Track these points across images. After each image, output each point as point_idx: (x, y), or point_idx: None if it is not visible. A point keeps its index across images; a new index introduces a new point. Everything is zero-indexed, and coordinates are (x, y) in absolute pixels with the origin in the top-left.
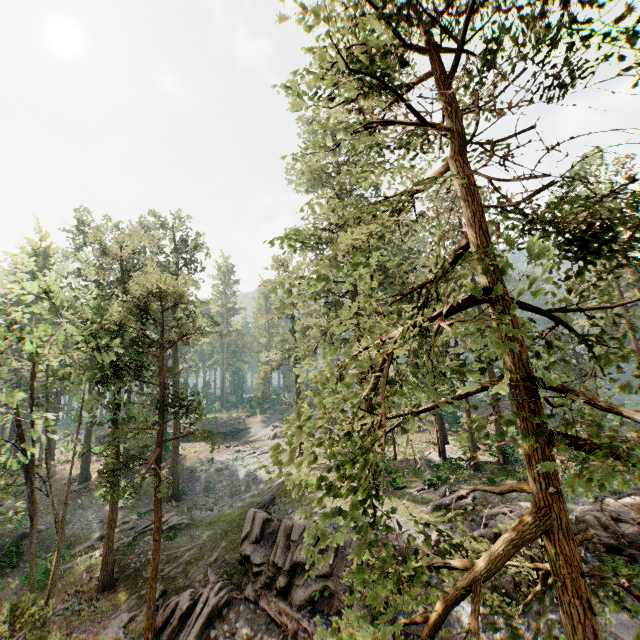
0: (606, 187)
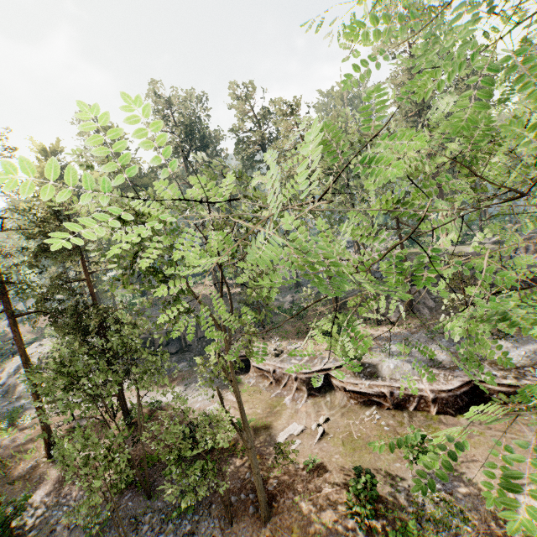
0: None
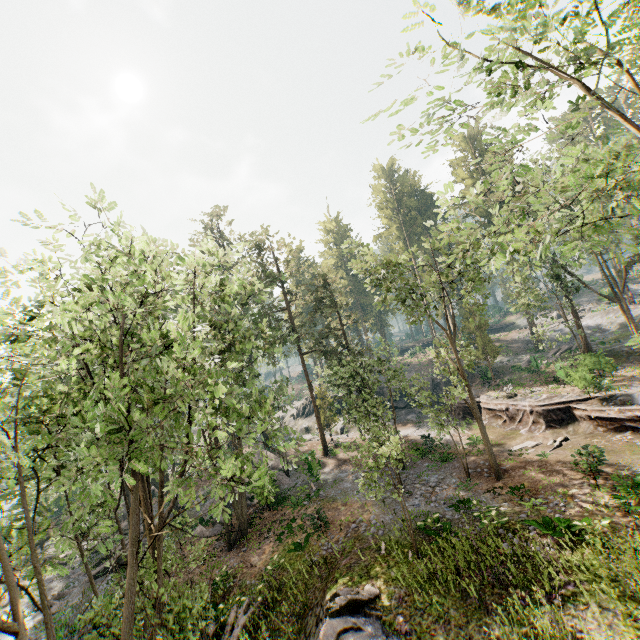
0: None
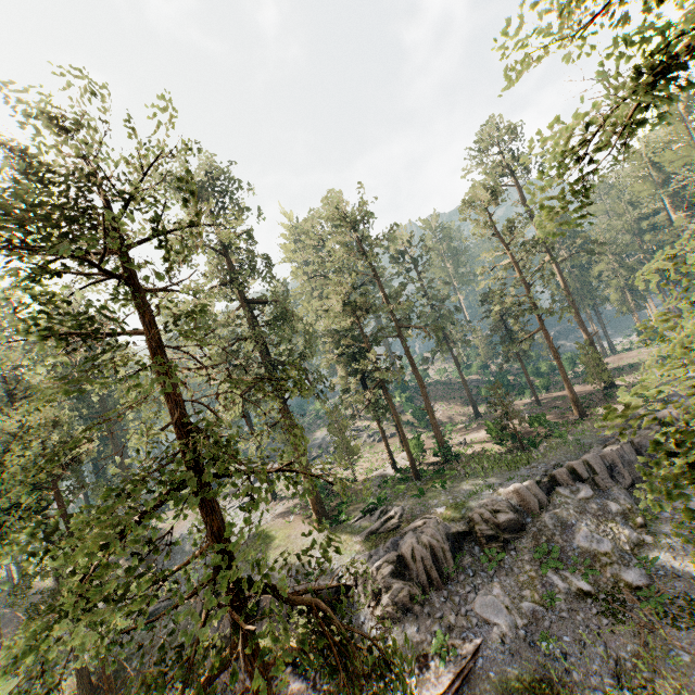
0: (501, 161)
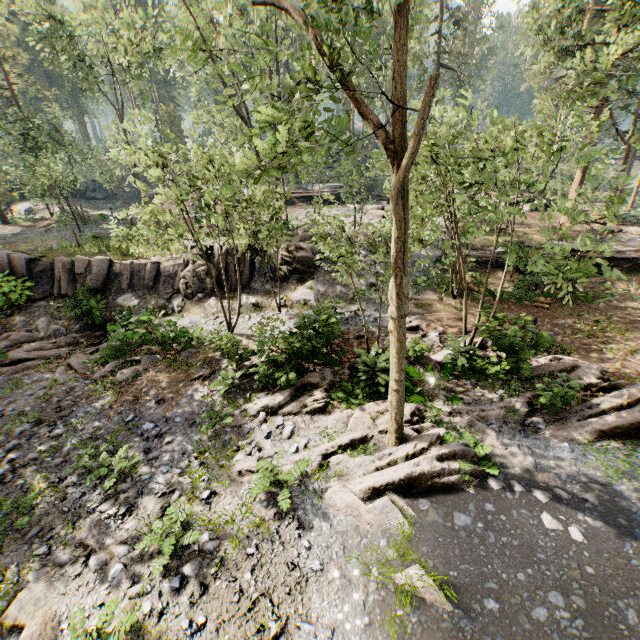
0: None
